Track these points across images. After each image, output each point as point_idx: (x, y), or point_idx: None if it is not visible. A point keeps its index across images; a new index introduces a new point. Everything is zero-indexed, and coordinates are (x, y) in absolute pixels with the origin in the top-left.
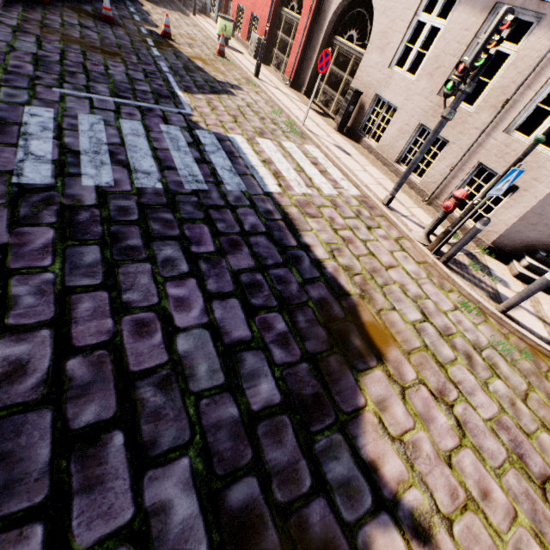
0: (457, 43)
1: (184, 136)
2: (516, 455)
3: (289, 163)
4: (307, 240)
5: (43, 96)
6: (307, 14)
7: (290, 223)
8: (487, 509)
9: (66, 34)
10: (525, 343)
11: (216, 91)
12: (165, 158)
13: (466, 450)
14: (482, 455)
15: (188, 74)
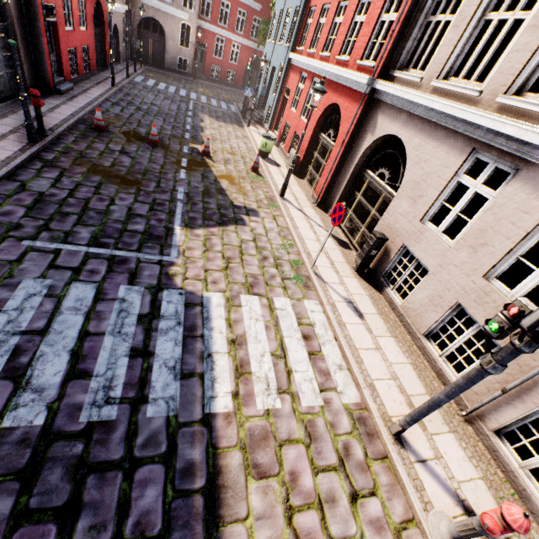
0: (512, 224)
1: (142, 303)
2: None
3: (268, 341)
4: None
5: (1, 255)
6: (340, 145)
7: (216, 498)
8: None
9: (97, 164)
10: None
11: (225, 221)
12: (88, 352)
13: None
14: None
15: (203, 200)
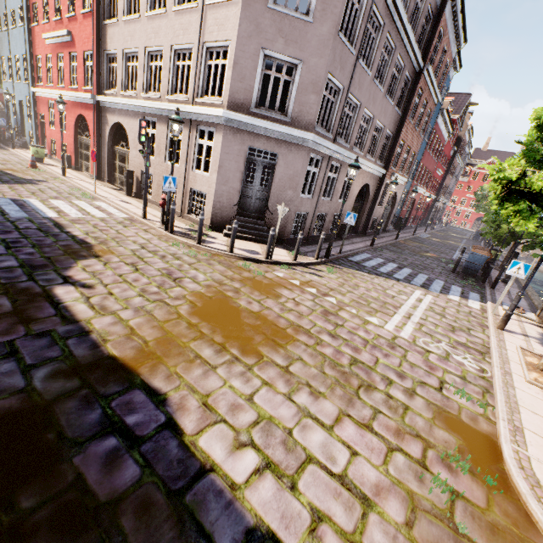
0: (163, 138)
1: None
2: (167, 274)
3: (73, 208)
4: (69, 230)
5: None
6: (93, 137)
7: (60, 225)
8: (134, 283)
9: None
10: (211, 253)
11: (21, 183)
12: None
13: (135, 274)
14: (145, 274)
15: None
